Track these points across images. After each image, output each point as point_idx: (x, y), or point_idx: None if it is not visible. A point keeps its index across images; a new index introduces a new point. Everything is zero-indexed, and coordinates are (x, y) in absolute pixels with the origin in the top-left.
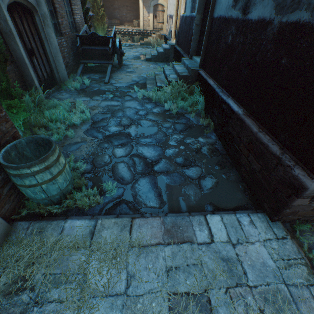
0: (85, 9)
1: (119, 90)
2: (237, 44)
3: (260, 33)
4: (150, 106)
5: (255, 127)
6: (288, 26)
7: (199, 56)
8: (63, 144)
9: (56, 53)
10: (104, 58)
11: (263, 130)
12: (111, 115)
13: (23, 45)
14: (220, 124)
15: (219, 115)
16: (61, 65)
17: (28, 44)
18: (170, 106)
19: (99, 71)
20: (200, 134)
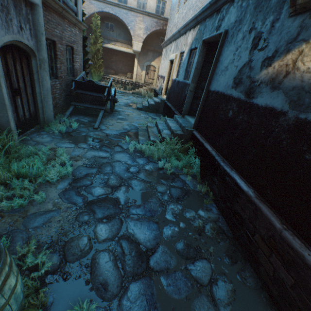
0: (85, 58)
1: (109, 138)
2: (240, 121)
3: (270, 119)
4: (142, 161)
5: (277, 220)
6: (308, 124)
7: (190, 115)
8: (25, 213)
9: (46, 94)
10: (97, 103)
11: (288, 227)
12: (97, 170)
13: (9, 84)
14: (222, 197)
15: (221, 186)
16: (49, 106)
17: (15, 84)
18: (163, 163)
19: (90, 114)
20: (199, 205)
